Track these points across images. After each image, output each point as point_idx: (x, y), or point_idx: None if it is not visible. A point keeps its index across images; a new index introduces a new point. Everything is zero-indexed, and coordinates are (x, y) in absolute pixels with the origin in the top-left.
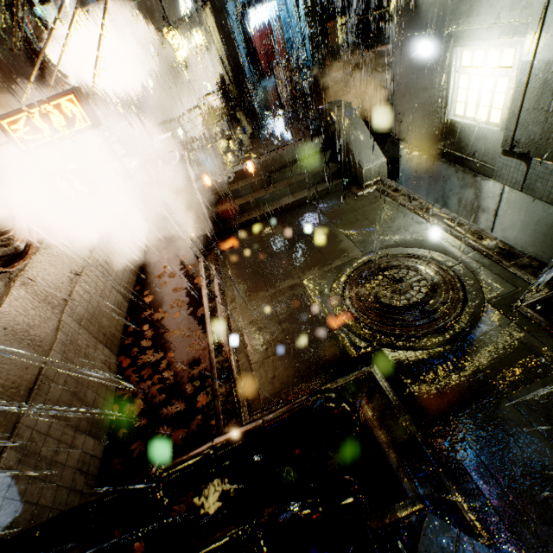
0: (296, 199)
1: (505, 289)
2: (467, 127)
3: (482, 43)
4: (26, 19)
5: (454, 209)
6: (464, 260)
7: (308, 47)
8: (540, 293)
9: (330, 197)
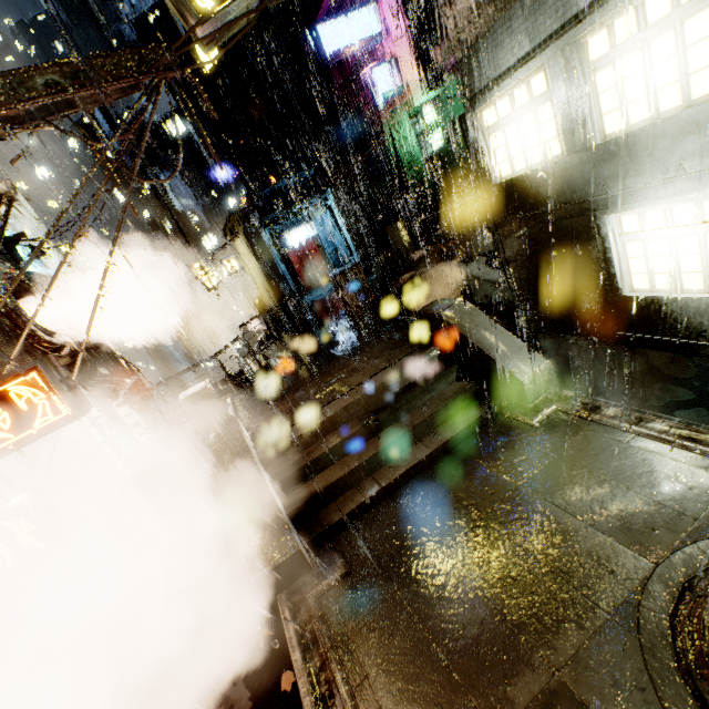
0: (432, 448)
1: None
2: (668, 301)
3: (659, 201)
4: (2, 275)
5: (688, 416)
6: None
7: (357, 256)
8: None
9: (485, 434)
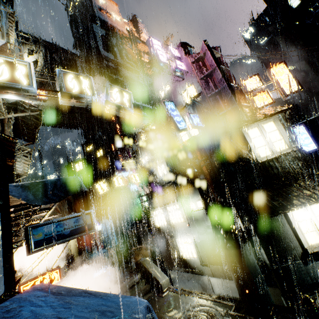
0: None
1: (226, 309)
2: (189, 259)
3: (182, 237)
4: None
5: None
6: (211, 305)
7: (116, 239)
8: (234, 306)
9: (151, 301)
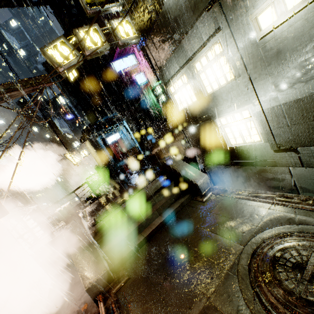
0: (165, 217)
1: None
2: (242, 147)
3: (229, 113)
4: None
5: (262, 190)
6: None
7: (138, 144)
8: None
9: (186, 208)
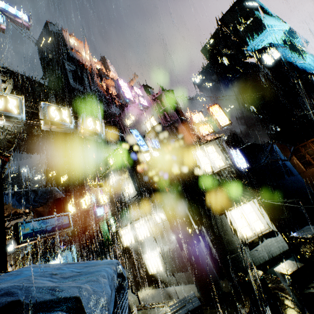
0: None
1: None
2: (156, 274)
3: (149, 252)
4: None
5: None
6: None
7: None
8: None
9: None
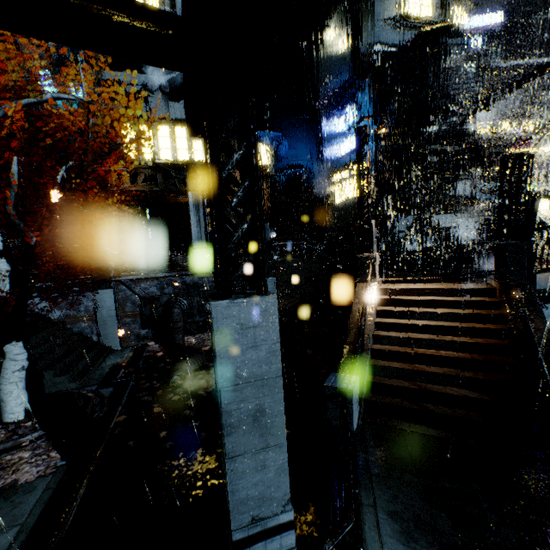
0: None
1: None
2: None
3: None
4: None
5: None
6: None
7: None
8: None
9: None
